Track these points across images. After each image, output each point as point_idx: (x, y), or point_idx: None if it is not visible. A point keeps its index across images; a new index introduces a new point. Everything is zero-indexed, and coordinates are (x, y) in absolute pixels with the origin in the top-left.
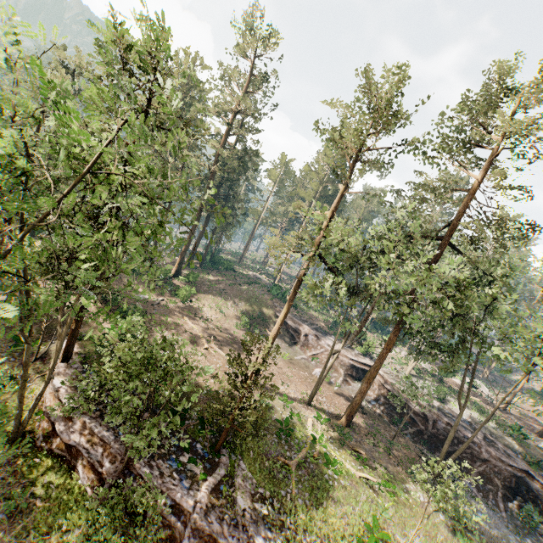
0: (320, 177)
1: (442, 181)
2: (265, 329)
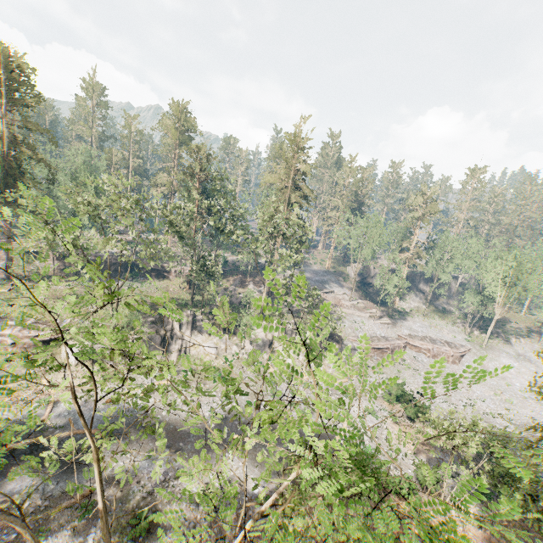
0: None
1: None
2: None
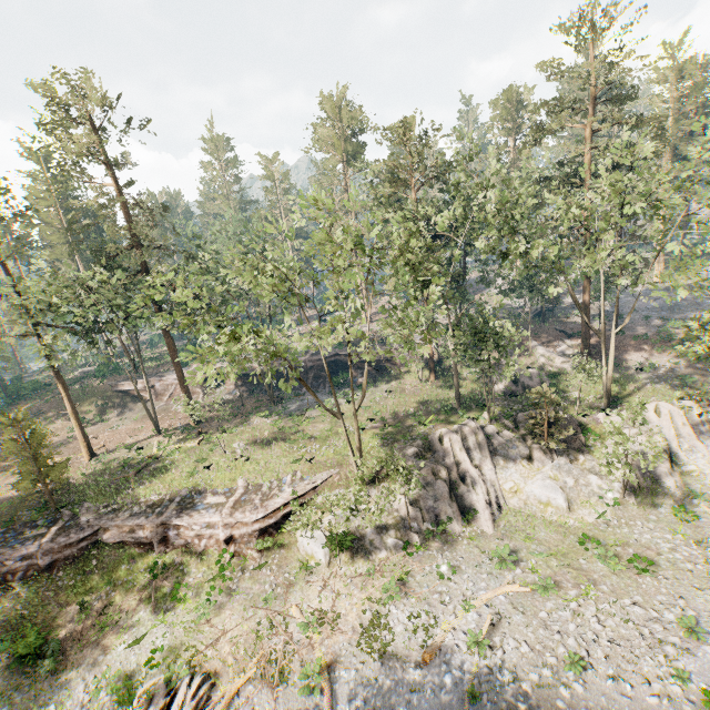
0: (56, 226)
1: (86, 204)
2: (60, 412)
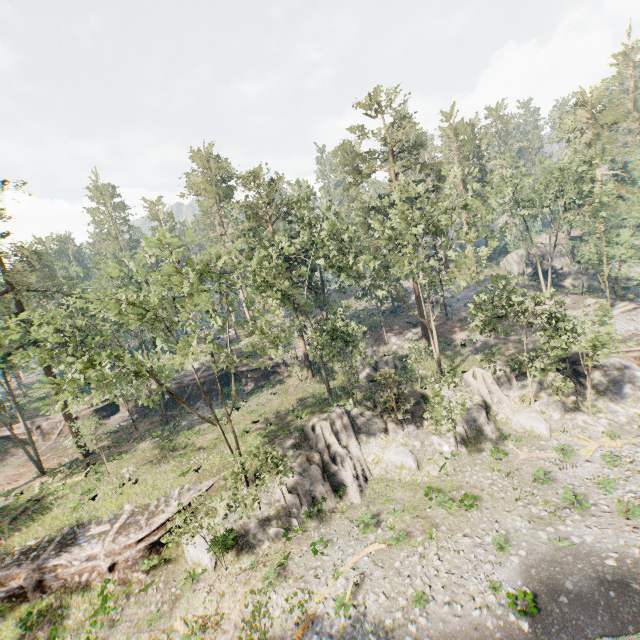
0: None
1: None
2: None
